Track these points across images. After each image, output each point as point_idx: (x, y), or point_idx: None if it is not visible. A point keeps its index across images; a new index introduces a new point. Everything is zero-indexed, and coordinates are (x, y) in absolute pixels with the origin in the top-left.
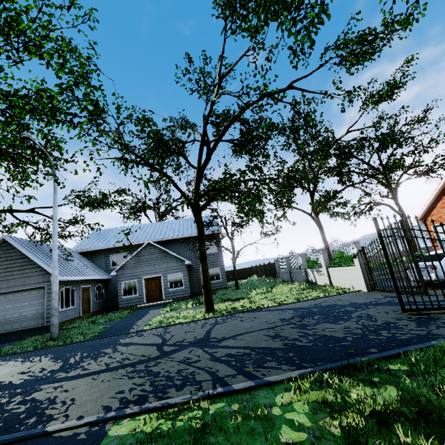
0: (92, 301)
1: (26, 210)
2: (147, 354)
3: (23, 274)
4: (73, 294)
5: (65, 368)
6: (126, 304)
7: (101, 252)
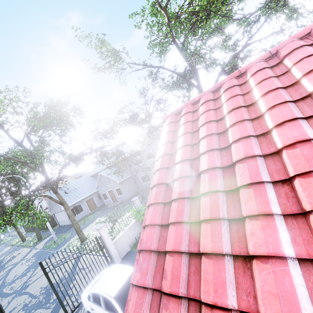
0: (97, 202)
1: (43, 183)
2: (15, 288)
3: (58, 206)
4: (81, 206)
5: (13, 282)
6: (107, 203)
7: (98, 173)
